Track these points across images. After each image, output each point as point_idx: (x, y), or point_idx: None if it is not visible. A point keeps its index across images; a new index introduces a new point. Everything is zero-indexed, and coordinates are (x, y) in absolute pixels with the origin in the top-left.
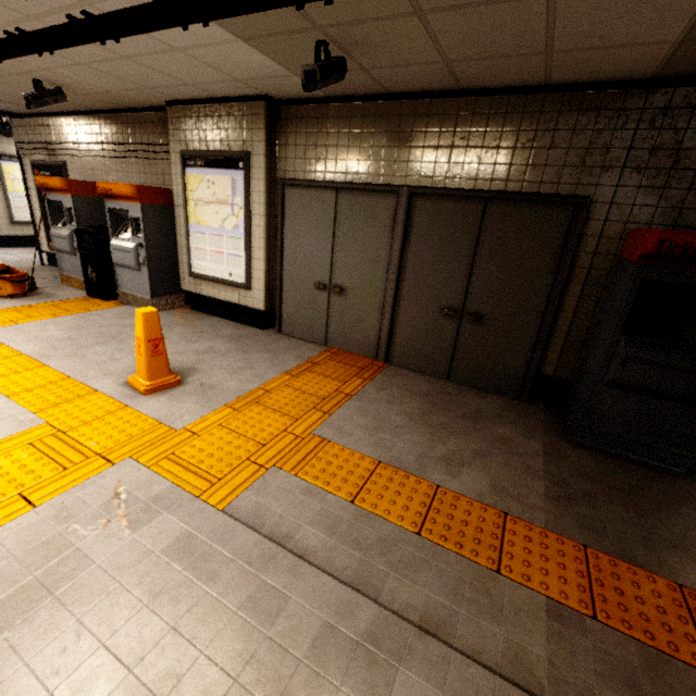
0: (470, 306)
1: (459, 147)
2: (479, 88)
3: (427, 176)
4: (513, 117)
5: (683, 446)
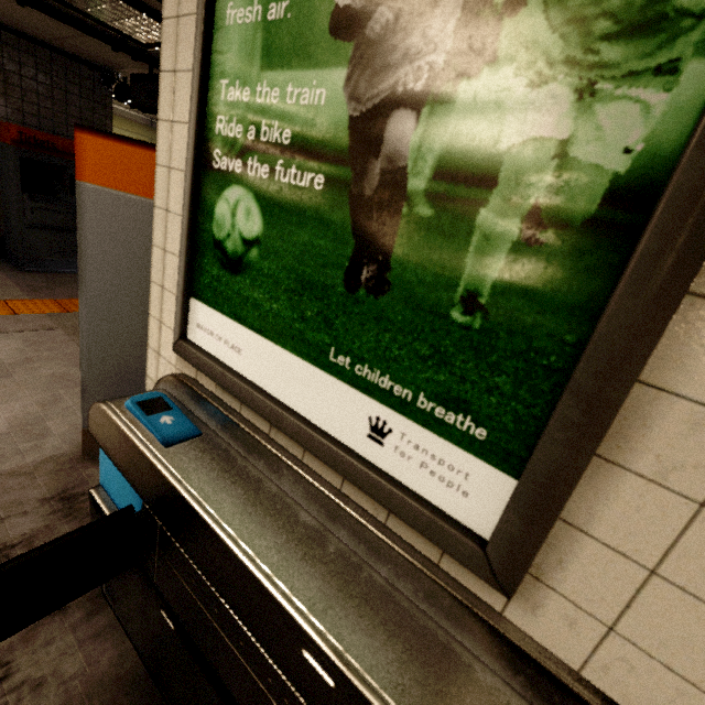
0: None
1: None
2: None
3: None
4: None
5: None
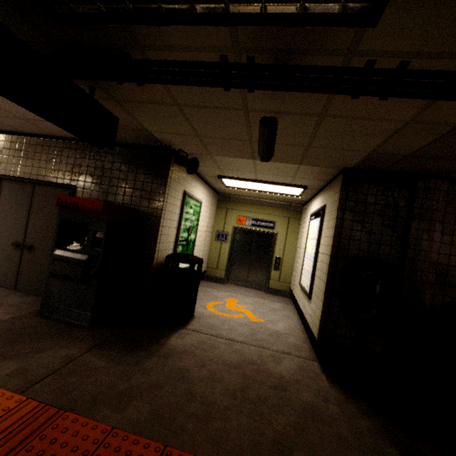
0: (27, 241)
1: (24, 158)
2: (32, 134)
3: (10, 170)
4: (46, 148)
5: (84, 308)
